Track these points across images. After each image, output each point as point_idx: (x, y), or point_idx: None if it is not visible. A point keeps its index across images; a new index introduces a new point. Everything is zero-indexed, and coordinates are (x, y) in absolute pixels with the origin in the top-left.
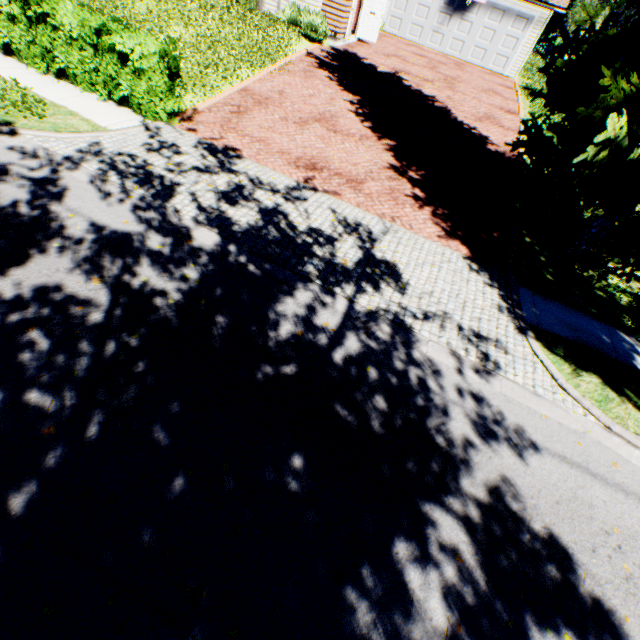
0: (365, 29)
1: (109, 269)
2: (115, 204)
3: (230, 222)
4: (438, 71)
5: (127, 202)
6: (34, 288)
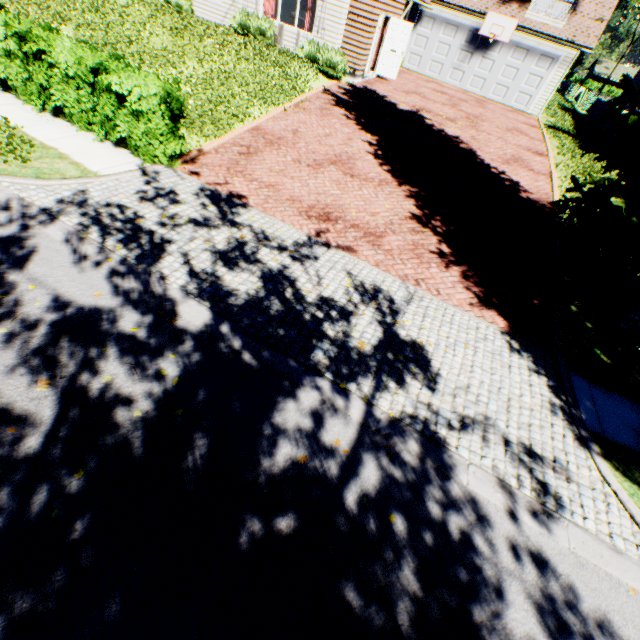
0: (385, 66)
1: (64, 365)
2: (89, 270)
3: (226, 291)
4: (460, 109)
5: (105, 266)
6: None
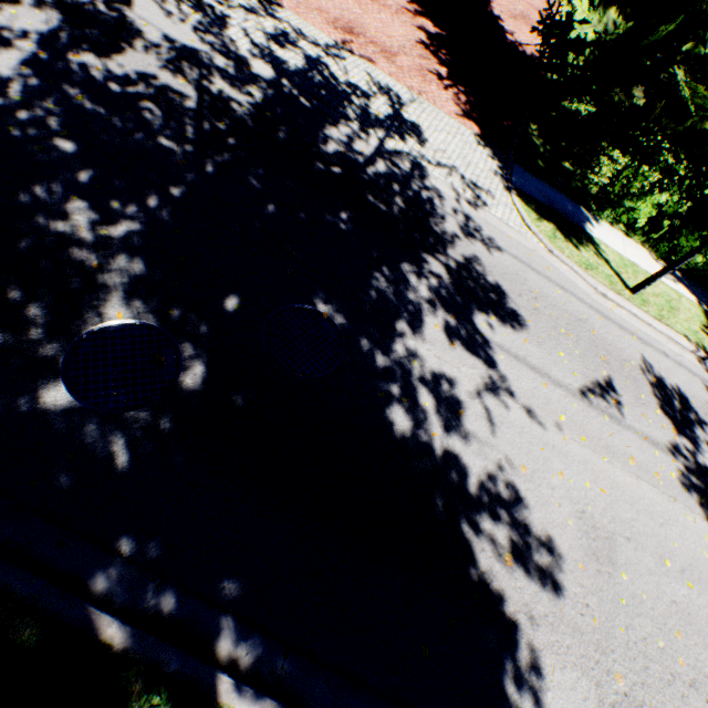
0: None
1: (190, 74)
2: (179, 23)
3: (281, 62)
4: None
5: (188, 24)
6: (137, 74)
